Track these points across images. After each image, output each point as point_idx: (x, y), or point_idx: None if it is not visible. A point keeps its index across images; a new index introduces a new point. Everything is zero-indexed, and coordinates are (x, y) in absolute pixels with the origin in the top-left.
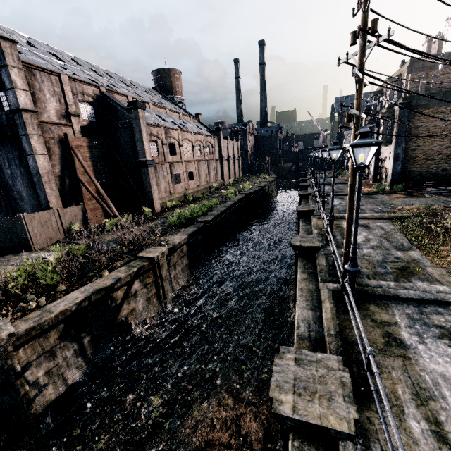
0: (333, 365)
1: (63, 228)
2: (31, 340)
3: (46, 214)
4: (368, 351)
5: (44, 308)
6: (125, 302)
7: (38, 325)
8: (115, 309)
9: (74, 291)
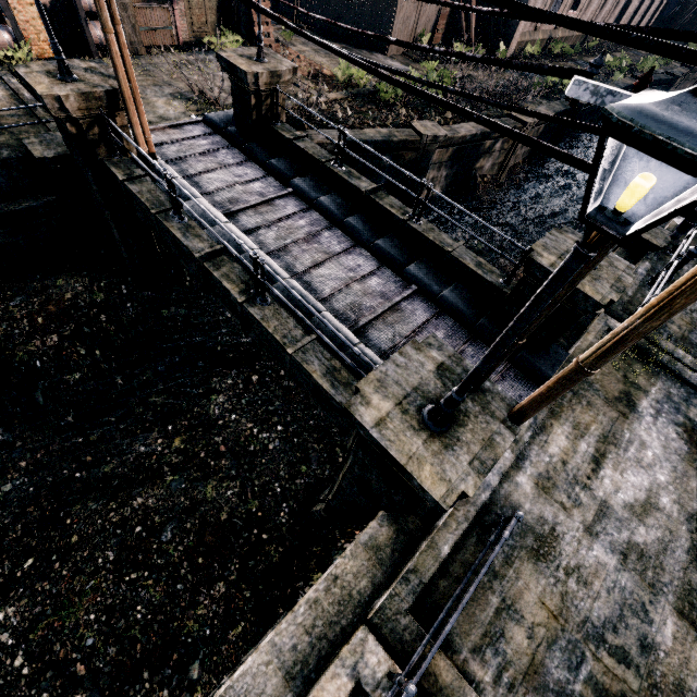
0: (665, 233)
1: (413, 36)
2: (443, 147)
3: (412, 7)
4: (696, 228)
5: (450, 127)
6: (483, 156)
7: (452, 138)
8: (477, 158)
9: (464, 123)
